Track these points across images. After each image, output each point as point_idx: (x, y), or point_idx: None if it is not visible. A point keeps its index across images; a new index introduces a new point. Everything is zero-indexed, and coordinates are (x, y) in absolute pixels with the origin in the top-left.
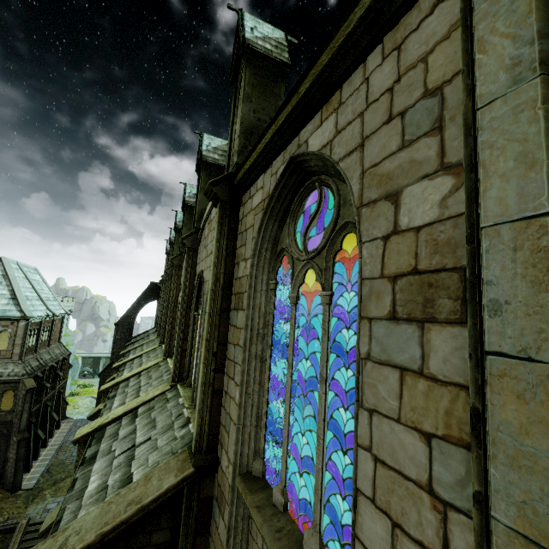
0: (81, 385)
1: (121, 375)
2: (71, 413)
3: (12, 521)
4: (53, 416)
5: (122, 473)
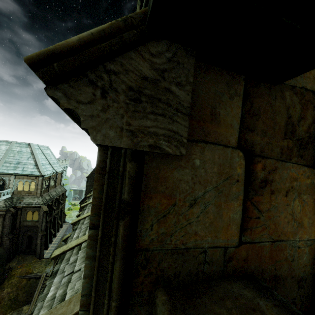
0: (73, 204)
1: (83, 213)
2: (68, 219)
3: (39, 273)
4: (58, 222)
5: (63, 290)
